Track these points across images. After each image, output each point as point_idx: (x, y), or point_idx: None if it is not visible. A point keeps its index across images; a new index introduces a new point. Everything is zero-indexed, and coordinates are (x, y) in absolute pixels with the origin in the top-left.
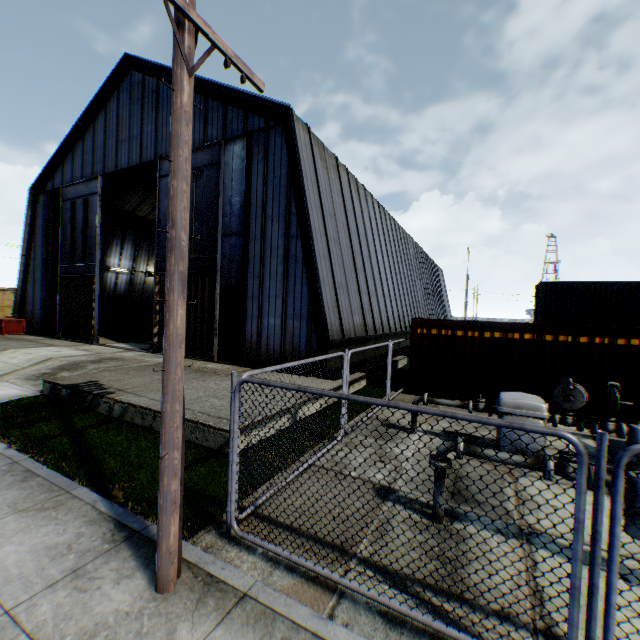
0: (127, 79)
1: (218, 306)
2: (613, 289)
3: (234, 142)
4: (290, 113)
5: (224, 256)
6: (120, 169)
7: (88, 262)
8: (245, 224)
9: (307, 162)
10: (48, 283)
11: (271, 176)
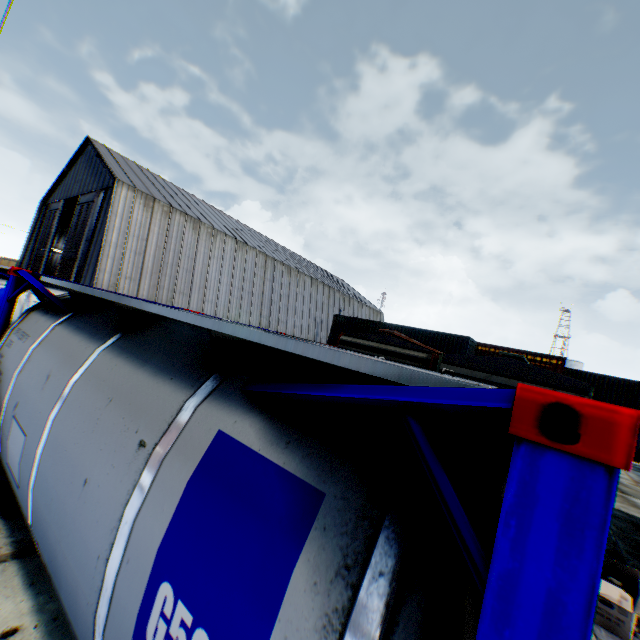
0: (88, 148)
1: (74, 280)
2: (371, 326)
3: (104, 191)
4: (116, 181)
5: (84, 252)
6: (71, 197)
7: (46, 248)
8: (92, 236)
9: (124, 207)
10: (31, 259)
11: (107, 212)
